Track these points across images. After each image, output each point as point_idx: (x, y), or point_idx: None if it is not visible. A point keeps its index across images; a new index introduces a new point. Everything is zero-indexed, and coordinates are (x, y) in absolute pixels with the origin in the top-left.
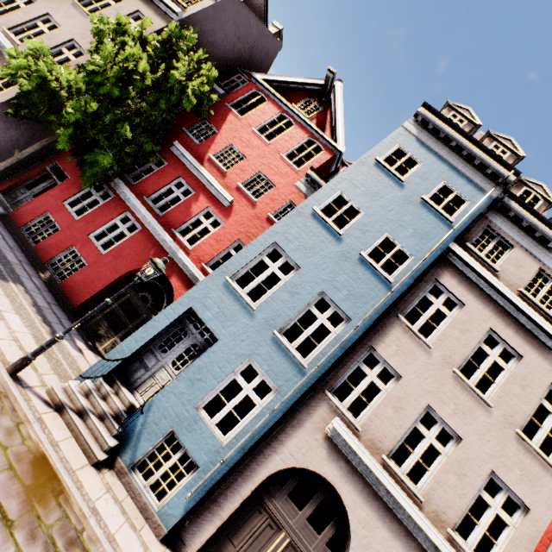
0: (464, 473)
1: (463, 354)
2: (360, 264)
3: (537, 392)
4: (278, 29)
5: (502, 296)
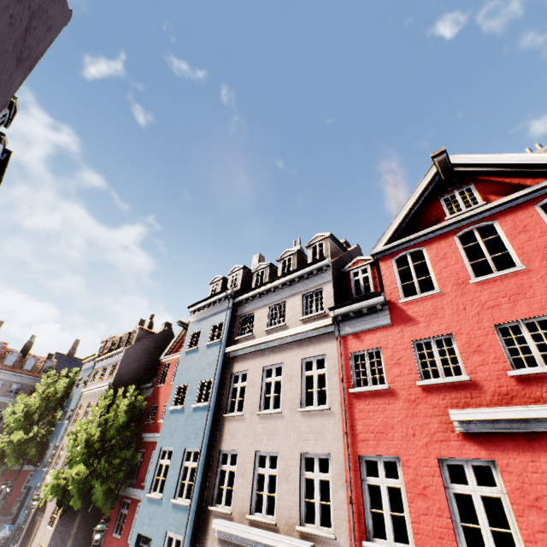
0: (288, 474)
1: (258, 398)
2: (194, 412)
3: (298, 373)
4: (165, 324)
5: (257, 345)
